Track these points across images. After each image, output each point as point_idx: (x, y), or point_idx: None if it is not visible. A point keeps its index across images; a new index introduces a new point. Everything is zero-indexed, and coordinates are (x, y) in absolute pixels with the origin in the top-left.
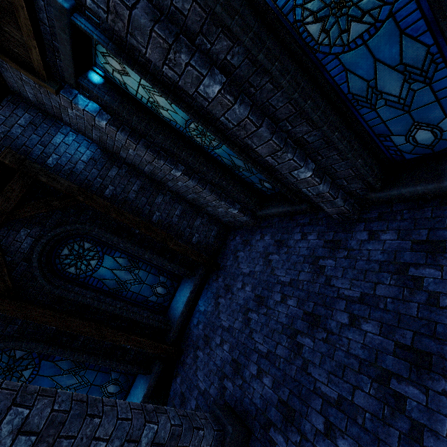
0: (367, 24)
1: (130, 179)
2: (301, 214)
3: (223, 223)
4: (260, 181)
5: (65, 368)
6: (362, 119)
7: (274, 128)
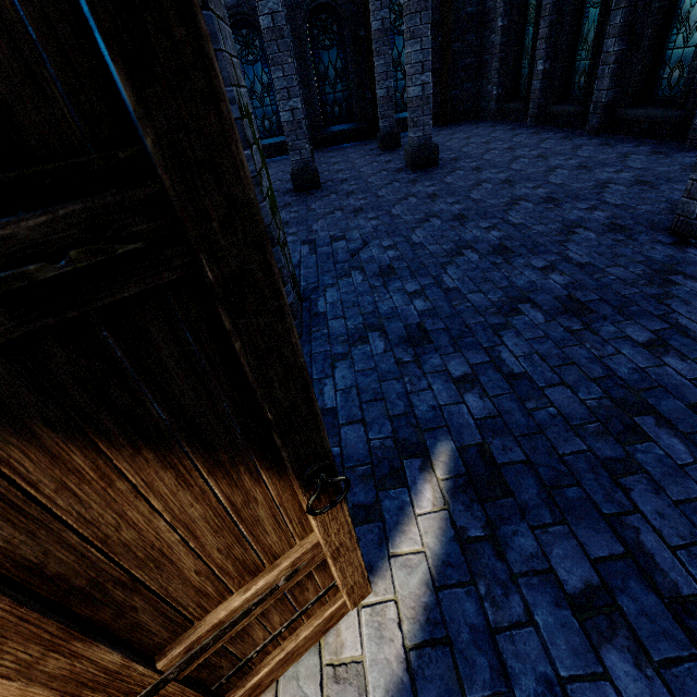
0: (600, 0)
1: (474, 1)
2: (520, 122)
3: (477, 110)
4: (526, 77)
5: (337, 66)
6: (577, 53)
7: (554, 25)
